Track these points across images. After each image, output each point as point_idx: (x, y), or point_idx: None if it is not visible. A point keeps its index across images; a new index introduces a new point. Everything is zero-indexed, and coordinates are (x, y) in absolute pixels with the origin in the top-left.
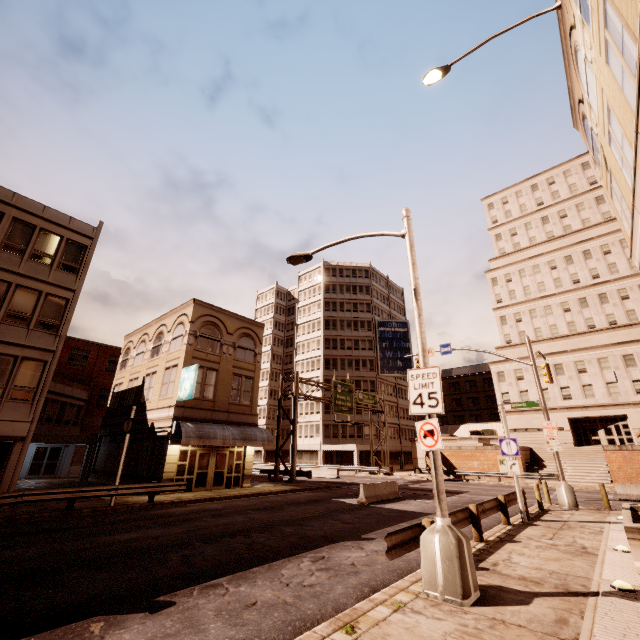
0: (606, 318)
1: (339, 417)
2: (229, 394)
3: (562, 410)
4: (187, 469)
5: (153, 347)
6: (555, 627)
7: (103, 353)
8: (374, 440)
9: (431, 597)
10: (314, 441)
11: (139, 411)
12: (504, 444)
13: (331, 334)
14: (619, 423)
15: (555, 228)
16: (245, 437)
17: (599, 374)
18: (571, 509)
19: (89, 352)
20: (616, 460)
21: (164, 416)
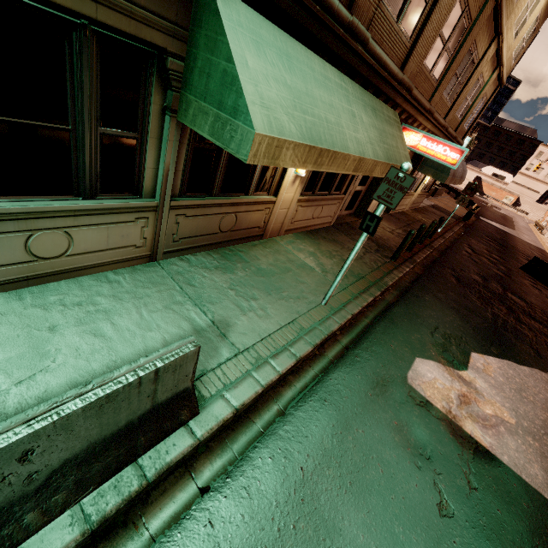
0: None
1: None
2: None
3: None
4: None
5: None
6: None
7: None
8: None
9: (545, 237)
10: None
11: None
12: None
13: None
14: None
15: None
16: None
17: None
18: None
19: None
20: None
21: None
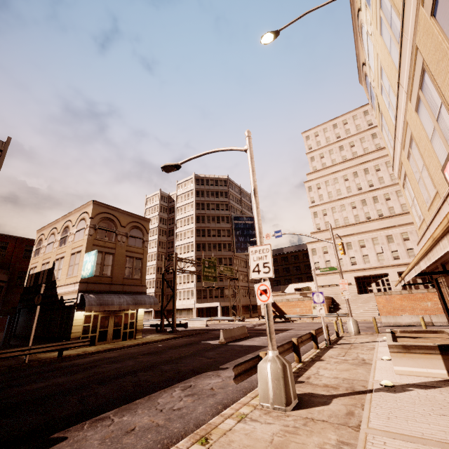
0: (377, 212)
1: (207, 284)
2: (123, 271)
3: (351, 272)
4: (91, 329)
5: (61, 238)
6: (346, 418)
7: (20, 244)
8: (232, 298)
9: (265, 407)
10: (190, 302)
11: (50, 288)
12: (315, 296)
13: (201, 226)
14: (384, 278)
15: (347, 153)
16: (136, 302)
17: (372, 248)
18: (356, 335)
19: (7, 243)
20: (382, 301)
21: (71, 290)
